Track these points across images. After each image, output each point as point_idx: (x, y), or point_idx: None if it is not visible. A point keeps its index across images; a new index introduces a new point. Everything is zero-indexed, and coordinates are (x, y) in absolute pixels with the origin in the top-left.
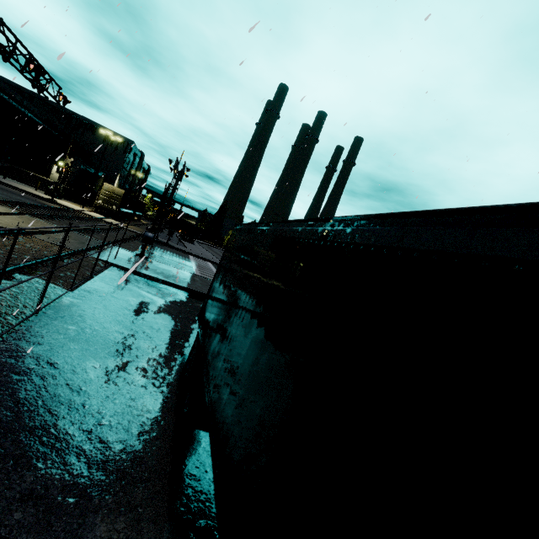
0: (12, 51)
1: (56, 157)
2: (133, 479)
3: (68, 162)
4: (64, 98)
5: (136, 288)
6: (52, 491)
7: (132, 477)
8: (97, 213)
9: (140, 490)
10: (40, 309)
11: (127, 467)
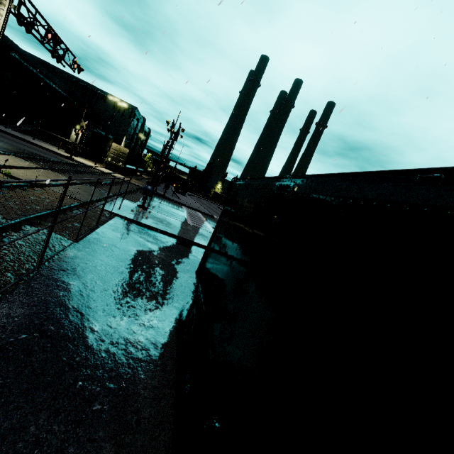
0: (32, 22)
1: (74, 121)
2: None
3: (83, 124)
4: (78, 66)
5: (137, 238)
6: None
7: None
8: (107, 169)
9: None
10: (43, 263)
11: None
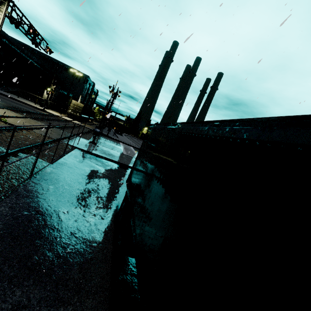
0: (20, 22)
1: (46, 85)
2: (86, 292)
3: (52, 88)
4: (49, 50)
5: (90, 162)
6: (33, 301)
7: (85, 291)
8: (68, 117)
9: (90, 300)
10: (32, 175)
11: (82, 283)
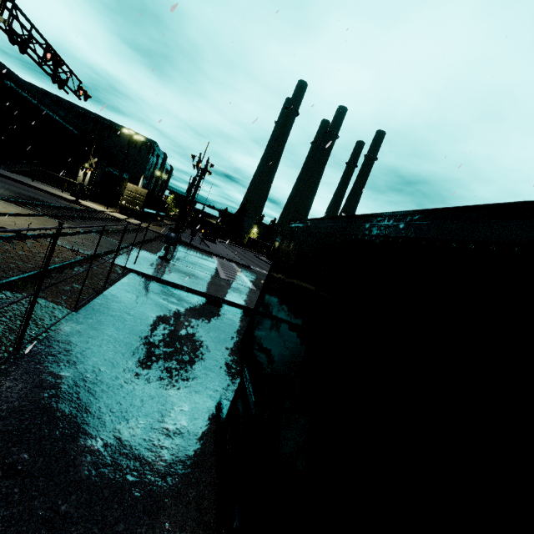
0: (27, 39)
1: (82, 159)
2: None
3: (92, 162)
4: (84, 92)
5: (158, 300)
6: None
7: None
8: (121, 214)
9: None
10: (23, 346)
11: None
